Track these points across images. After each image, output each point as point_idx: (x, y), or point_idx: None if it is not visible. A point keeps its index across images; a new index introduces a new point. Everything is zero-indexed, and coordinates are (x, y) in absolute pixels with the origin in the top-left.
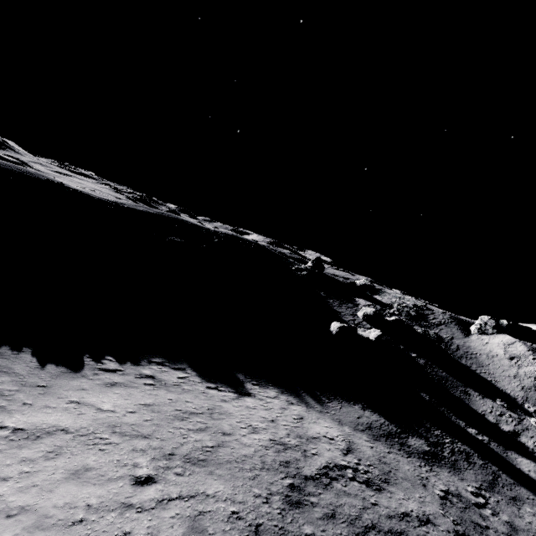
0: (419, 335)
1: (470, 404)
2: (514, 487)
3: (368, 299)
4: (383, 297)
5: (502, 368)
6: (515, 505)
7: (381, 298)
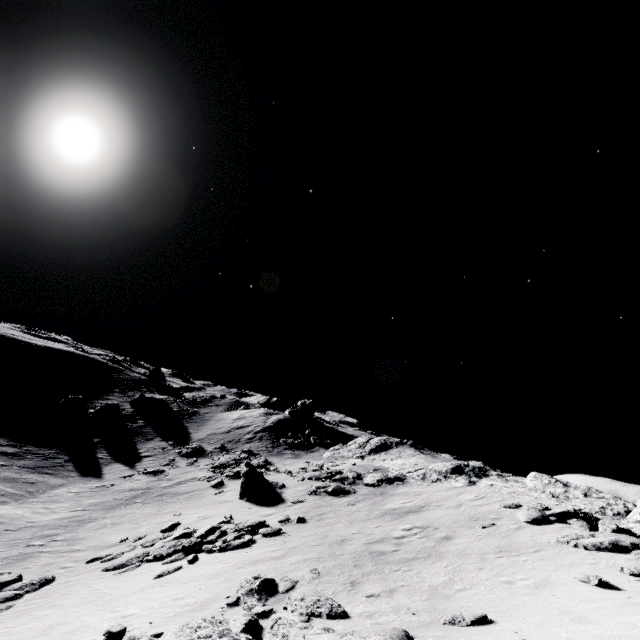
0: (172, 411)
1: (139, 444)
2: (65, 471)
3: (174, 395)
4: (192, 393)
5: (216, 425)
6: (36, 473)
7: (187, 394)
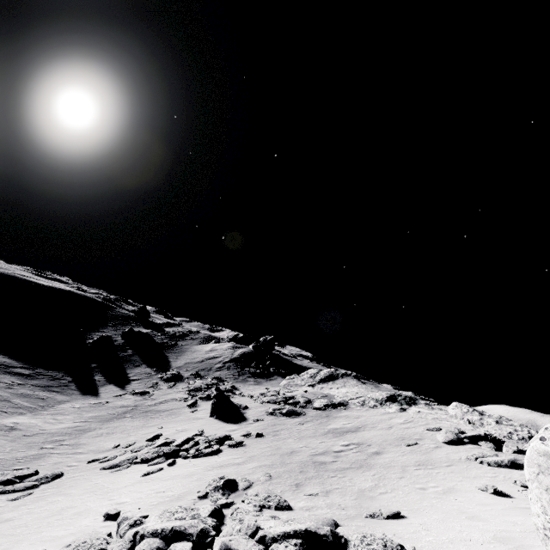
0: (155, 343)
1: (128, 370)
2: (69, 390)
3: (157, 330)
4: (172, 328)
5: (192, 356)
6: (45, 391)
7: (168, 329)
